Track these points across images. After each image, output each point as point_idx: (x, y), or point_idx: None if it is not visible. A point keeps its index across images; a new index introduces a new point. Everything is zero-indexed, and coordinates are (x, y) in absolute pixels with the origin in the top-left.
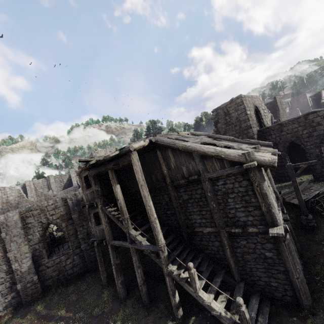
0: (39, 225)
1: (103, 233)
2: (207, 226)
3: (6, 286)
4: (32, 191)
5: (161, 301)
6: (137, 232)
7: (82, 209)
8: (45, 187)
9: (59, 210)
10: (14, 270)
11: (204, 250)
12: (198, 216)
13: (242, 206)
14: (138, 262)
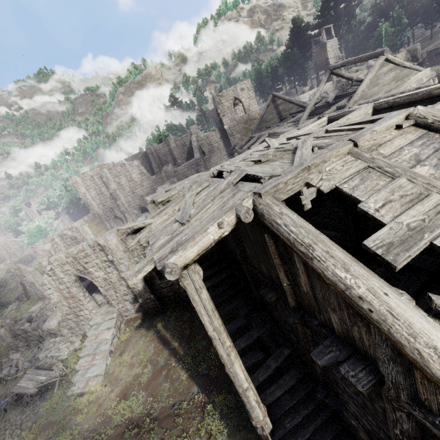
0: (140, 248)
1: None
2: (373, 439)
3: (131, 297)
4: (155, 160)
5: None
6: None
7: None
8: (168, 153)
9: None
10: (132, 287)
11: (355, 439)
12: (355, 406)
13: None
14: None
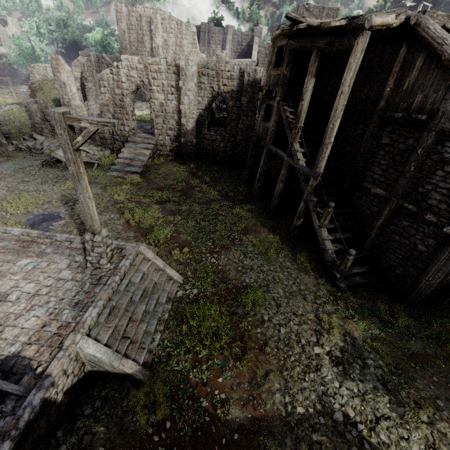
0: (210, 90)
1: (265, 133)
2: (381, 187)
3: (174, 134)
4: (204, 42)
5: (284, 220)
6: (300, 149)
7: (254, 95)
8: (220, 43)
9: (232, 83)
10: (182, 124)
11: (355, 207)
12: (380, 172)
13: (447, 188)
14: (284, 178)
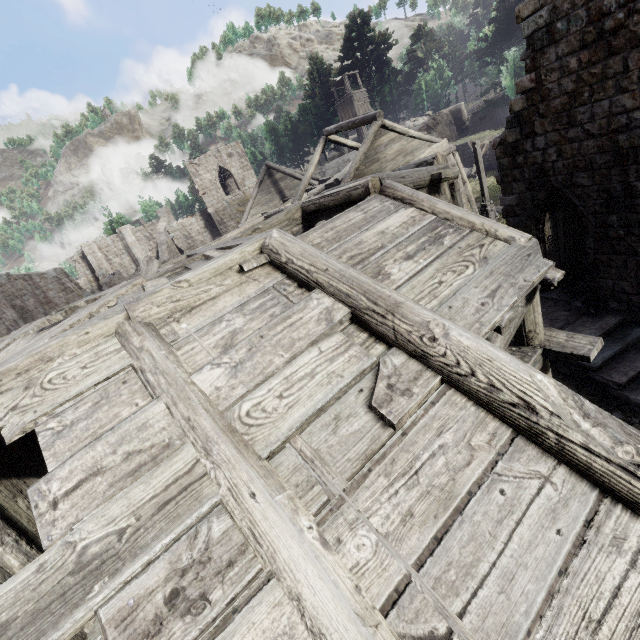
0: None
1: None
2: None
3: None
4: (101, 263)
5: None
6: None
7: None
8: (123, 252)
9: None
10: None
11: None
12: None
13: None
14: None
